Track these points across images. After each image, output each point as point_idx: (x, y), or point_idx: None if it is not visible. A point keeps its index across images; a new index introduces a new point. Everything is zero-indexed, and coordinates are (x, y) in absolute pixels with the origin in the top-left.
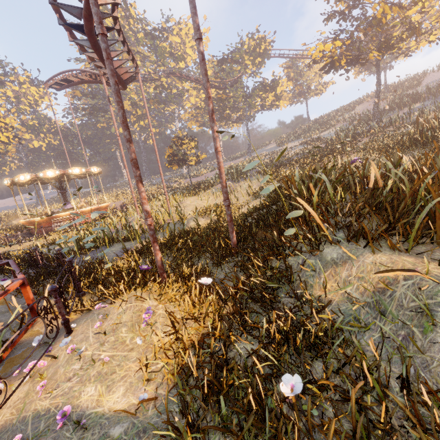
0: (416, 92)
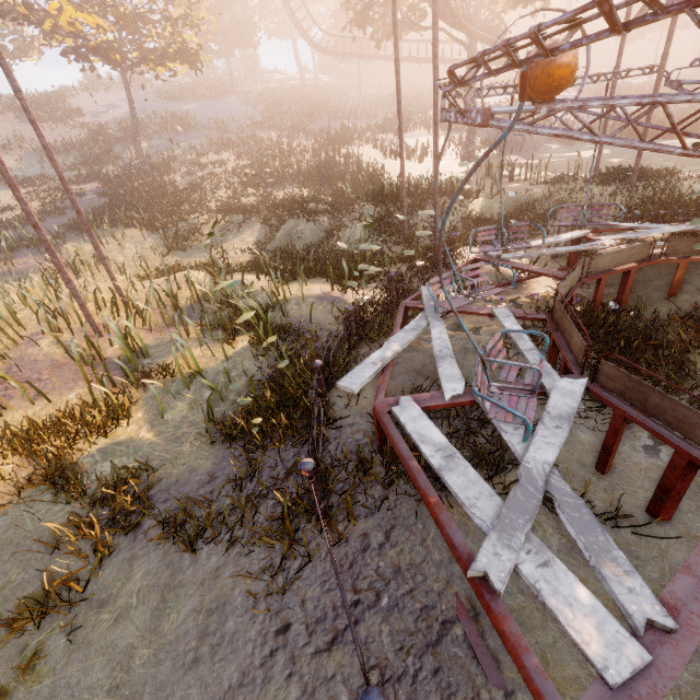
0: (127, 125)
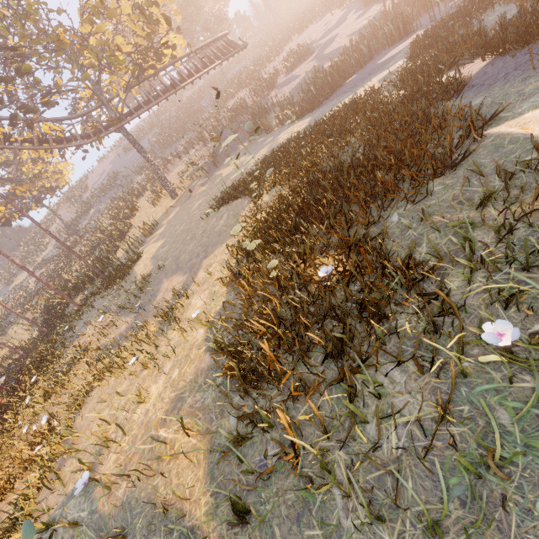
0: (87, 201)
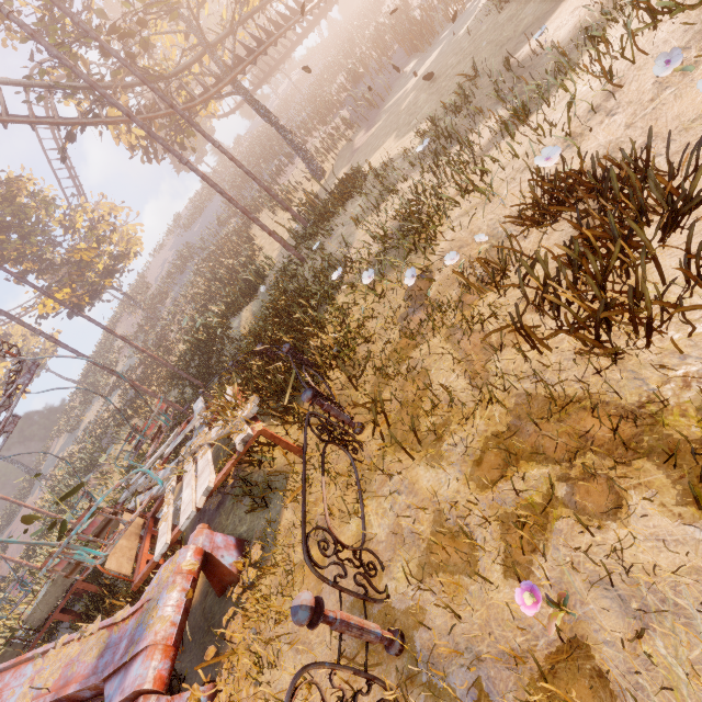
0: (159, 288)
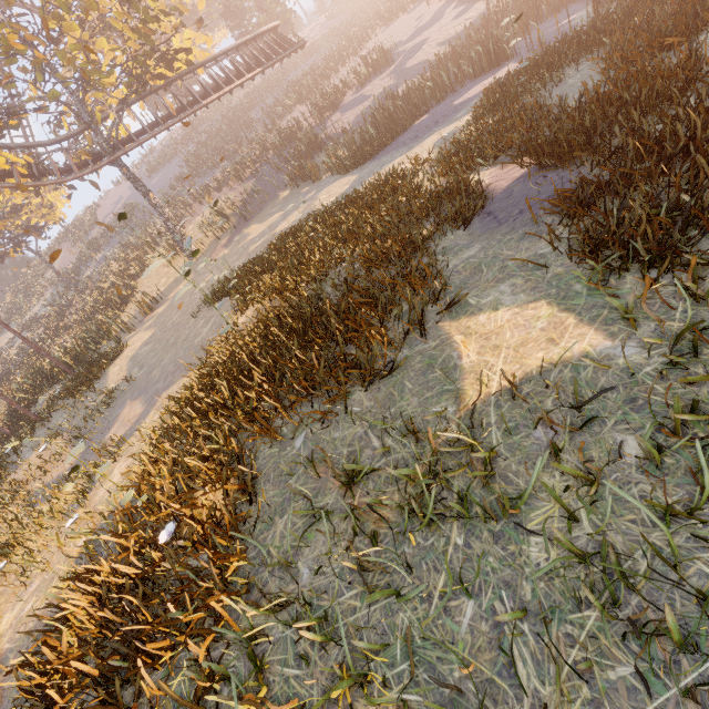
0: (93, 241)
